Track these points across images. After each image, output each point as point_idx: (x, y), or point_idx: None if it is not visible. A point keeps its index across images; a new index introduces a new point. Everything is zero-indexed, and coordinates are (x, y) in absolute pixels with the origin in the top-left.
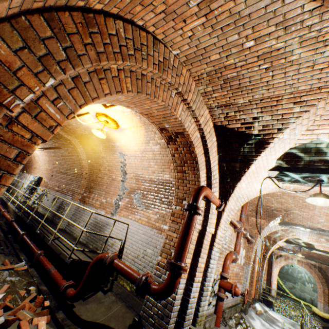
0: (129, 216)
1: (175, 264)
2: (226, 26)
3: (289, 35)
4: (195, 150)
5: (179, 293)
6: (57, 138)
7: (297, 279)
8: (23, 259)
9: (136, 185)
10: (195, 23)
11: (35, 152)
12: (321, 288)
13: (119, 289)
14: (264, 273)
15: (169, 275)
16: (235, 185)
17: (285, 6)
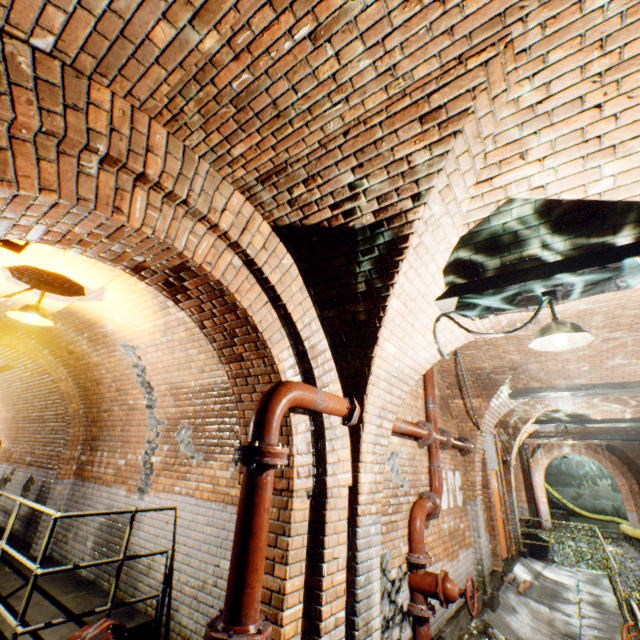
0: (176, 487)
1: None
2: None
3: None
4: (238, 301)
5: None
6: None
7: (581, 477)
8: None
9: (177, 409)
10: None
11: None
12: (624, 484)
13: None
14: (521, 489)
15: None
16: (371, 356)
17: None
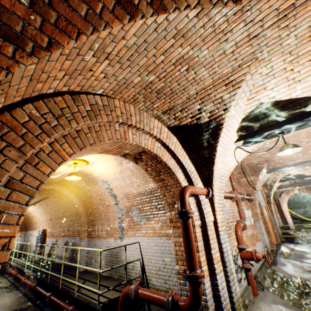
0: (136, 234)
1: (191, 276)
2: (131, 56)
3: (189, 39)
4: (162, 160)
5: (208, 292)
6: (40, 191)
7: (305, 203)
8: None
9: (129, 203)
10: (102, 67)
11: (29, 209)
12: None
13: (156, 307)
14: (277, 213)
15: (190, 288)
16: (212, 170)
17: (172, 22)
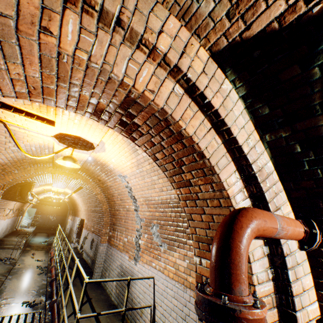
0: (152, 263)
1: None
2: None
3: None
4: (182, 129)
5: None
6: (70, 179)
7: None
8: None
9: (149, 213)
10: None
11: (74, 196)
12: None
13: None
14: None
15: None
16: None
17: None
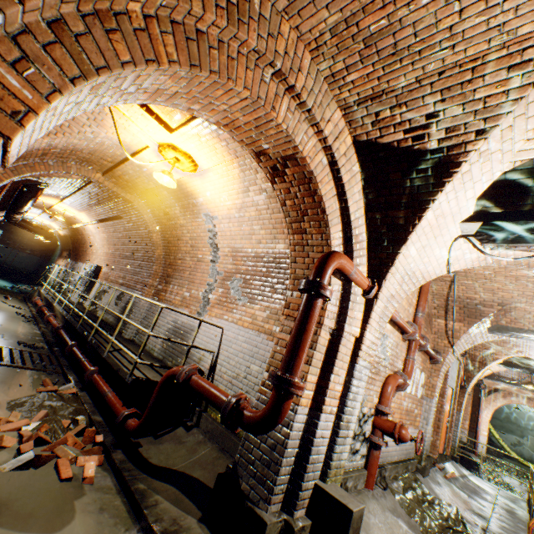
0: (224, 316)
1: (282, 378)
2: None
3: None
4: (318, 189)
5: (296, 428)
6: (113, 200)
7: (527, 430)
8: (72, 379)
9: (234, 266)
10: None
11: (89, 229)
12: None
13: (209, 424)
14: (466, 418)
15: (272, 396)
16: (397, 252)
17: None
